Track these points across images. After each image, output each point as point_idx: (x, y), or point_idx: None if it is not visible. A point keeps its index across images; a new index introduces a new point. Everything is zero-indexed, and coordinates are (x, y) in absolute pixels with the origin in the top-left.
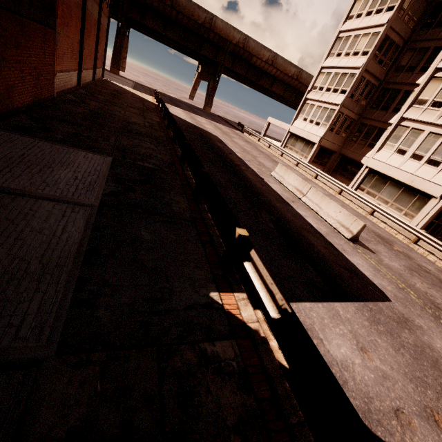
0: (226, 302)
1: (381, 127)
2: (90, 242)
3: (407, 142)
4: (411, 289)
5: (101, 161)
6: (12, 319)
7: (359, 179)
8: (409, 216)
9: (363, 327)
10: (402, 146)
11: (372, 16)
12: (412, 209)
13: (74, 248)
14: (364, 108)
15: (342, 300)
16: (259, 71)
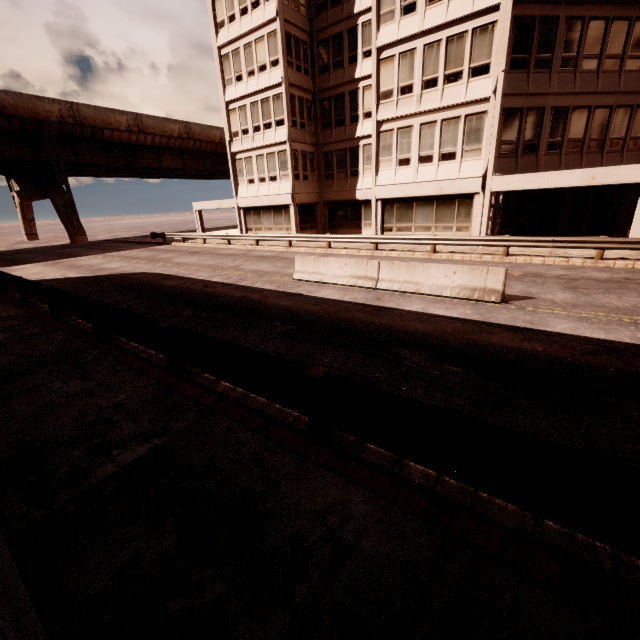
0: None
1: (351, 146)
2: None
3: (403, 148)
4: (633, 315)
5: None
6: None
7: (378, 220)
8: (464, 229)
9: None
10: (401, 154)
11: (251, 14)
12: (461, 220)
13: None
14: (316, 133)
15: None
16: (126, 148)
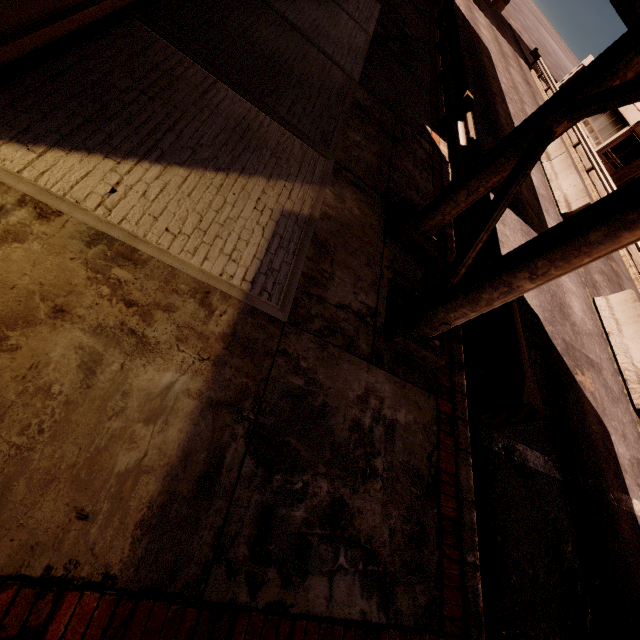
0: (433, 136)
1: None
2: (368, 54)
3: None
4: (584, 268)
5: (373, 5)
6: (342, 58)
7: None
8: None
9: (514, 225)
10: None
11: None
12: None
13: (361, 50)
14: None
15: (512, 211)
16: None
